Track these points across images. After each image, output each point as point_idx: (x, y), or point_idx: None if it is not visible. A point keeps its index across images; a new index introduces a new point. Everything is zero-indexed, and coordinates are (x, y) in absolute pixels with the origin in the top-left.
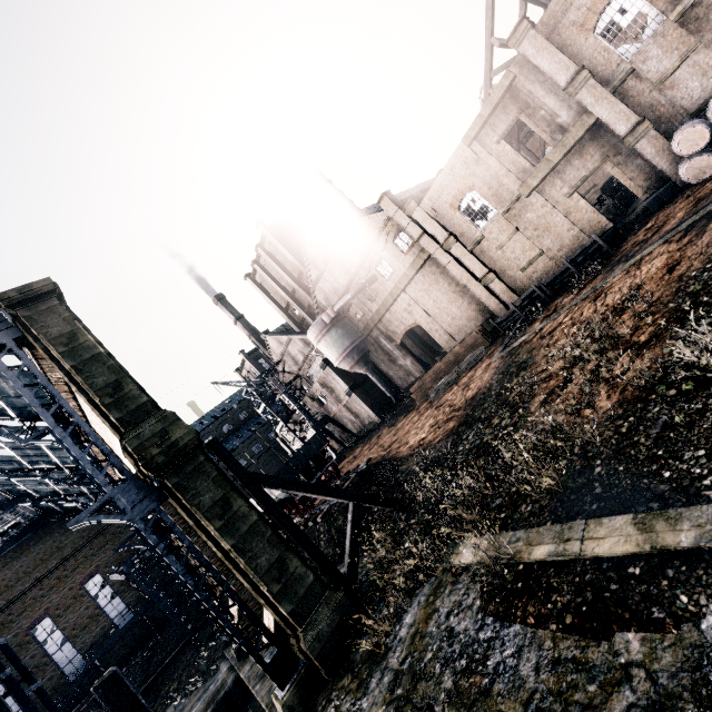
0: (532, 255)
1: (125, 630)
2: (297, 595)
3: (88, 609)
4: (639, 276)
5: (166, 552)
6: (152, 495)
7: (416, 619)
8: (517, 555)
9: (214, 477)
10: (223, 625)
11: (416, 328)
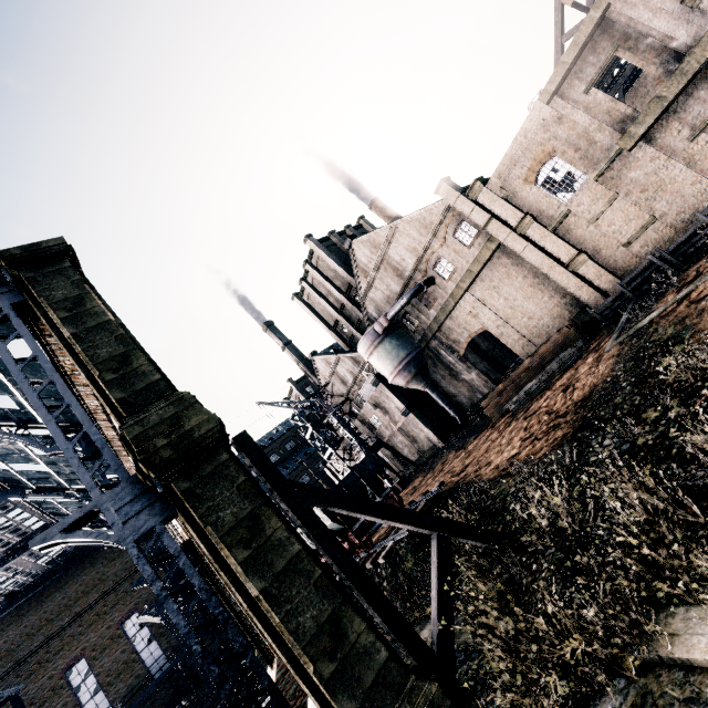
0: (639, 224)
1: (159, 682)
2: (362, 684)
3: (124, 652)
4: None
5: (164, 594)
6: (154, 506)
7: None
8: None
9: (239, 484)
10: (256, 701)
11: (479, 341)
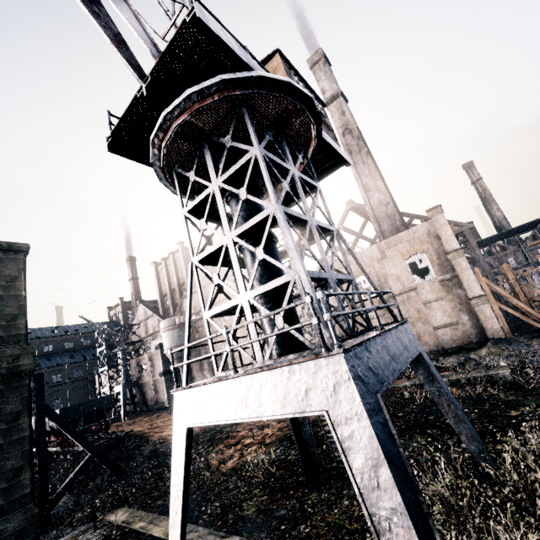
0: None
1: None
2: (12, 497)
3: None
4: None
5: None
6: None
7: None
8: (131, 523)
9: (23, 397)
10: None
11: None
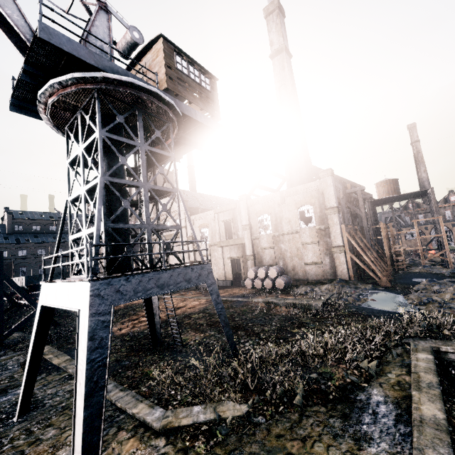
0: None
1: None
2: None
3: None
4: (190, 303)
5: None
6: None
7: (5, 358)
8: (46, 355)
9: None
10: None
11: None
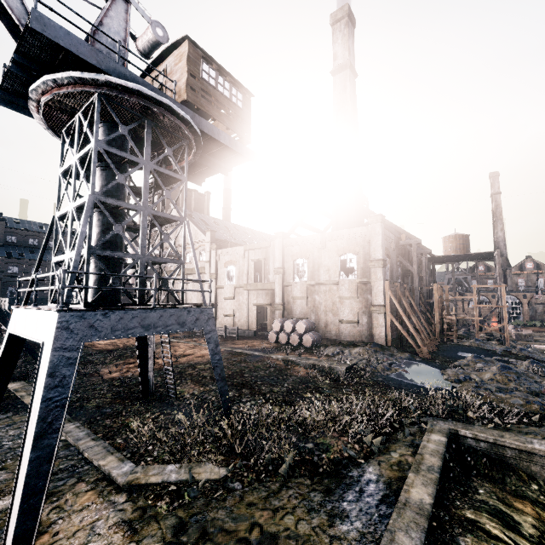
0: (231, 313)
1: None
2: None
3: None
4: (199, 351)
5: None
6: None
7: None
8: (18, 391)
9: None
10: None
11: None
